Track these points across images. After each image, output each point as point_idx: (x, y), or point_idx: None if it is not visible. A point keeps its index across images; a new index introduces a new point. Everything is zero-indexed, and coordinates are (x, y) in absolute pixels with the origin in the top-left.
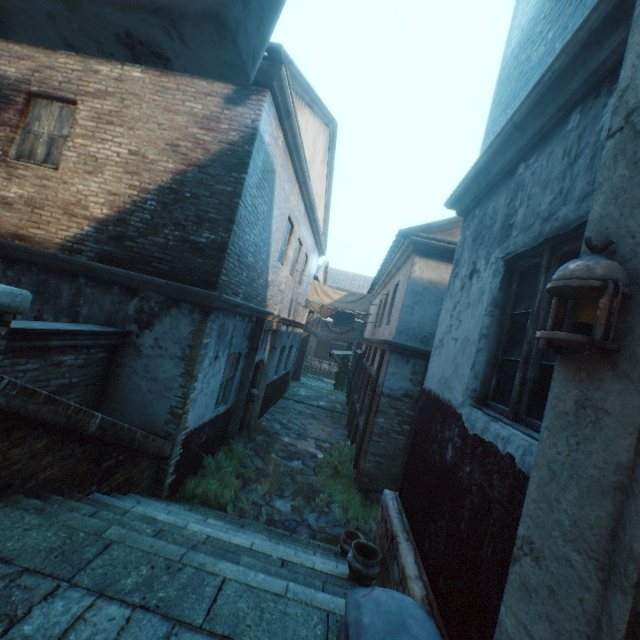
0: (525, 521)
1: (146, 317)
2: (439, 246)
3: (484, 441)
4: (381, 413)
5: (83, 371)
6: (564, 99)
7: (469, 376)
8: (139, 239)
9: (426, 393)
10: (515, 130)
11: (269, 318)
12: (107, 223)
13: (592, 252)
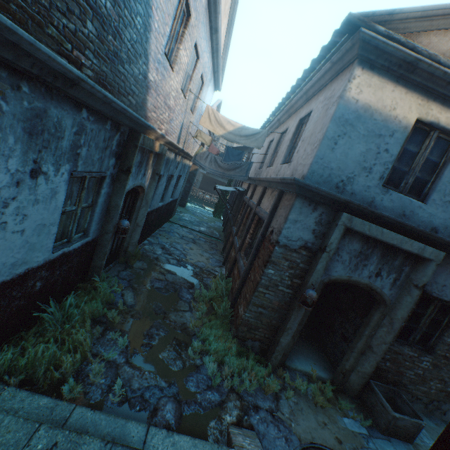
0: None
1: None
2: (397, 52)
3: None
4: (272, 264)
5: None
6: None
7: None
8: None
9: None
10: None
11: (150, 136)
12: None
13: None
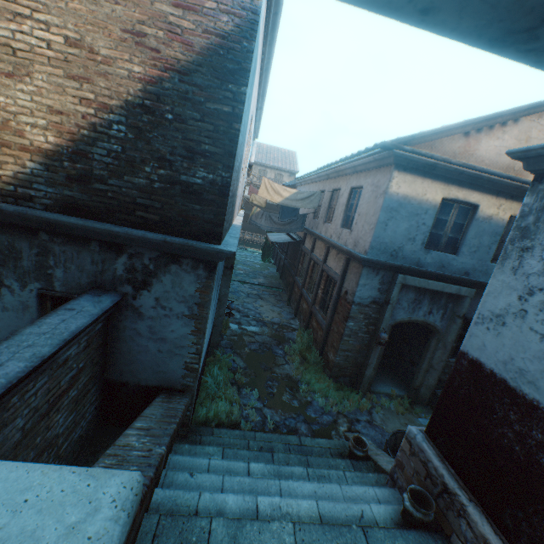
0: None
1: (140, 276)
2: (421, 160)
3: None
4: (351, 318)
5: (86, 351)
6: None
7: None
8: (111, 180)
9: (470, 360)
10: None
11: None
12: (58, 157)
13: None
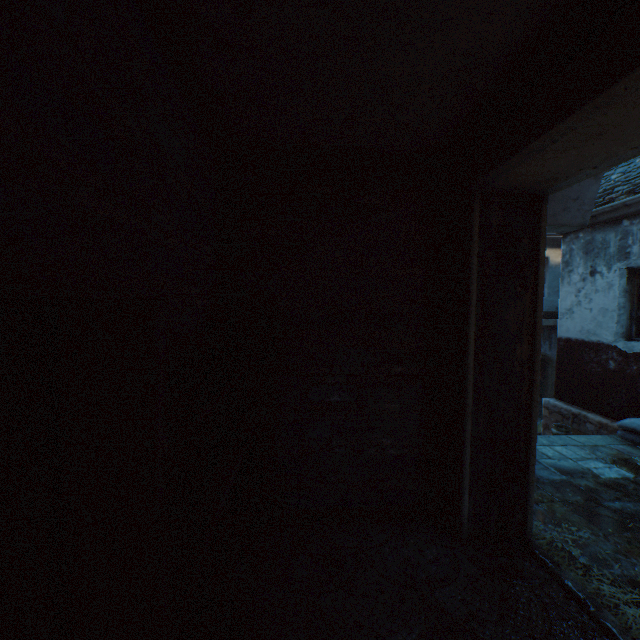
0: None
1: None
2: None
3: None
4: None
5: None
6: None
7: (616, 327)
8: None
9: (564, 340)
10: (624, 206)
11: None
12: None
13: None
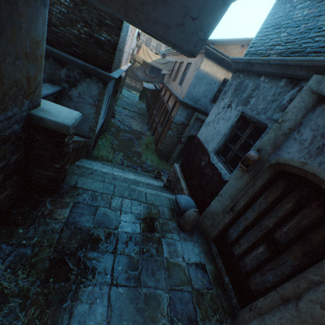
0: (222, 191)
1: (72, 81)
2: (217, 55)
3: (215, 166)
4: (171, 129)
5: None
6: (284, 73)
7: (216, 145)
8: (60, 27)
9: (198, 139)
10: (268, 64)
11: None
12: None
13: (257, 151)
